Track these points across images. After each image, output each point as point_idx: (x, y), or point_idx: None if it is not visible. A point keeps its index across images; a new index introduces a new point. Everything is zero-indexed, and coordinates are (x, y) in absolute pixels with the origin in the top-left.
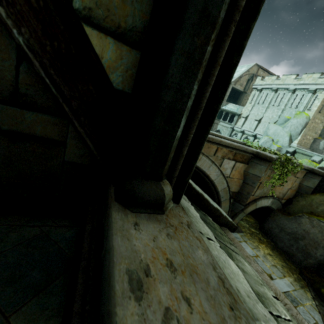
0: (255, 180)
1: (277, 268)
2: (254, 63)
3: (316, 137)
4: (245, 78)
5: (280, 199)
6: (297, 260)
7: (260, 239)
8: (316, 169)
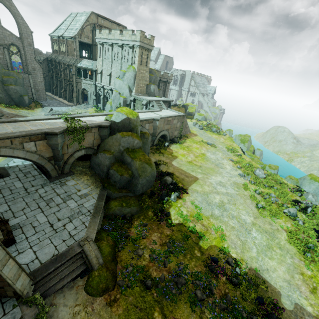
0: (57, 147)
1: (87, 185)
2: (90, 11)
3: (147, 84)
4: (89, 29)
5: (92, 147)
6: (101, 176)
7: (86, 173)
8: (102, 125)
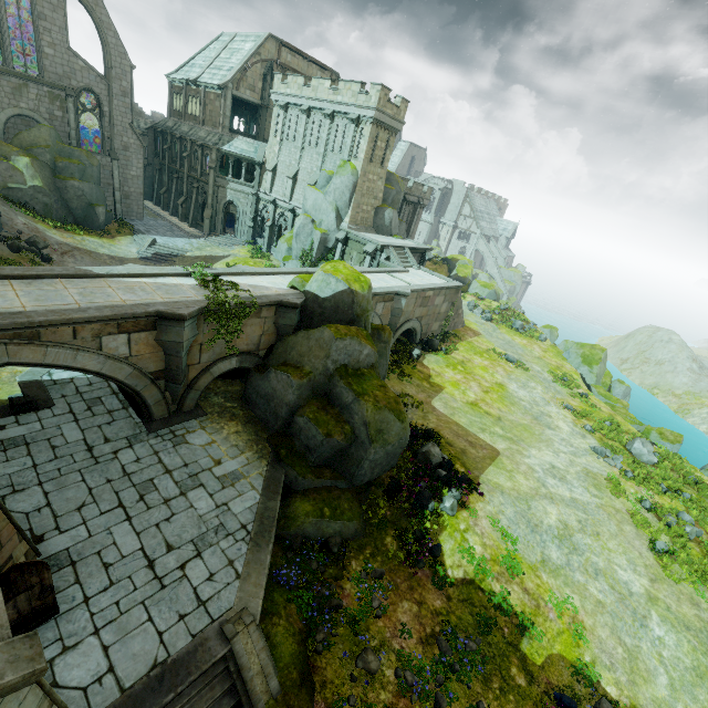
0: (179, 349)
1: (237, 447)
2: (266, 33)
3: (378, 206)
4: (257, 72)
5: (255, 351)
6: (272, 426)
7: (234, 415)
8: (286, 301)
